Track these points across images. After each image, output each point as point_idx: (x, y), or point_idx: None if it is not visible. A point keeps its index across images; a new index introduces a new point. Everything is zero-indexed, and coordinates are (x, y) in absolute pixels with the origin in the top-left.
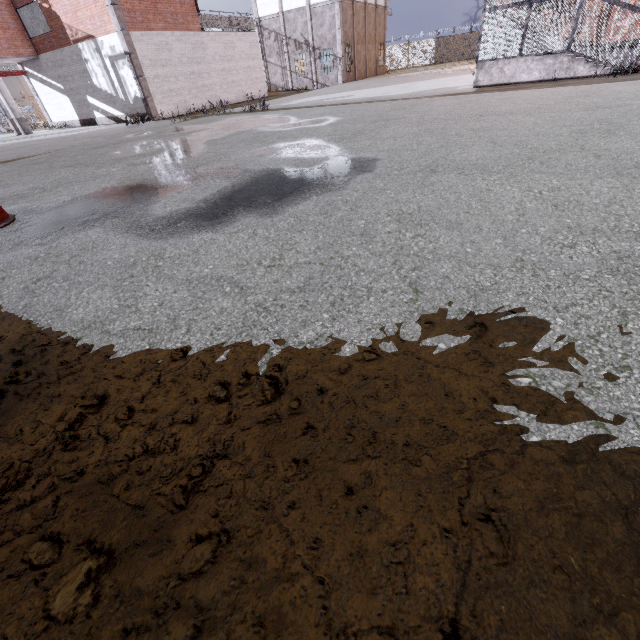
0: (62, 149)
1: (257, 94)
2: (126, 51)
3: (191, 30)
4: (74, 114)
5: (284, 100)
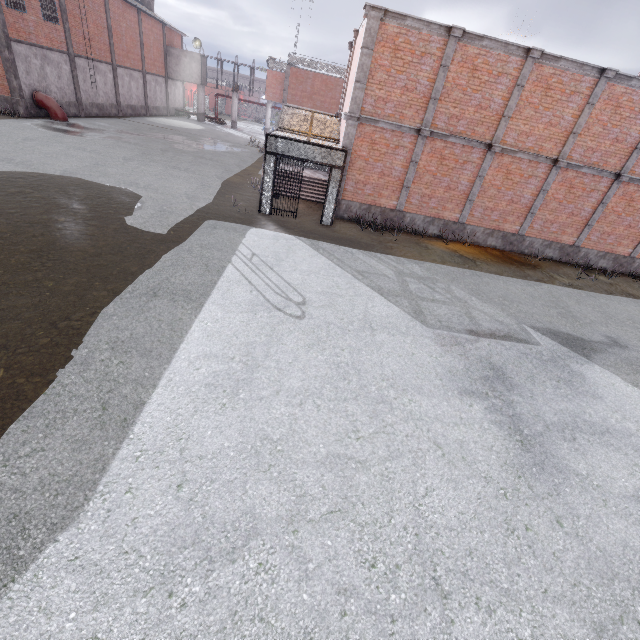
0: (190, 133)
1: None
2: None
3: (332, 113)
4: None
5: None
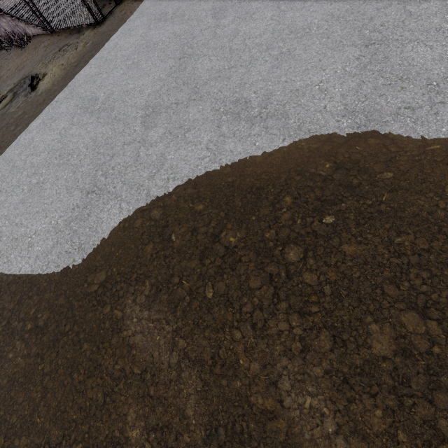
0: None
1: None
2: None
3: None
4: None
5: None
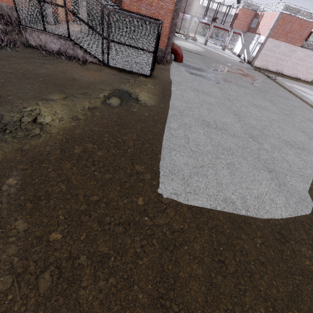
0: (214, 58)
1: (304, 78)
2: (262, 43)
3: (295, 45)
4: (239, 51)
5: (296, 83)
